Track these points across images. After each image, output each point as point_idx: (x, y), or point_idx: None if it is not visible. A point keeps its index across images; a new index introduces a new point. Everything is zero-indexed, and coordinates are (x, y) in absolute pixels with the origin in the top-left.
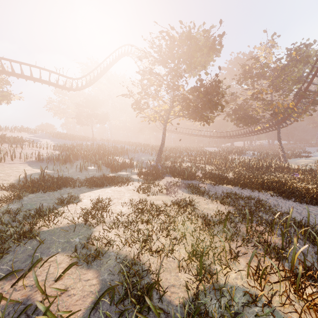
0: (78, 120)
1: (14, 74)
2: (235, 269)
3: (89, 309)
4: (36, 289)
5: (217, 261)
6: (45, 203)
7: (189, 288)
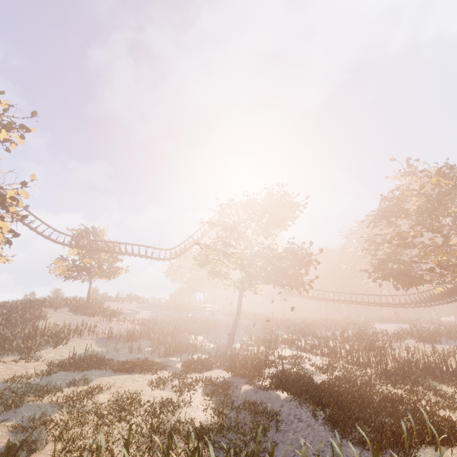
0: (190, 286)
1: (120, 253)
2: None
3: None
4: None
5: None
6: (61, 382)
7: None
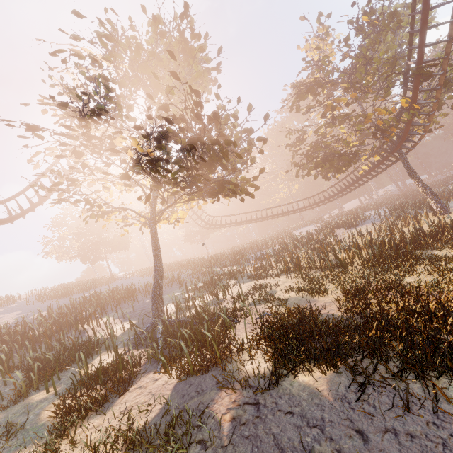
0: (83, 257)
1: None
2: None
3: None
4: None
5: None
6: None
7: None
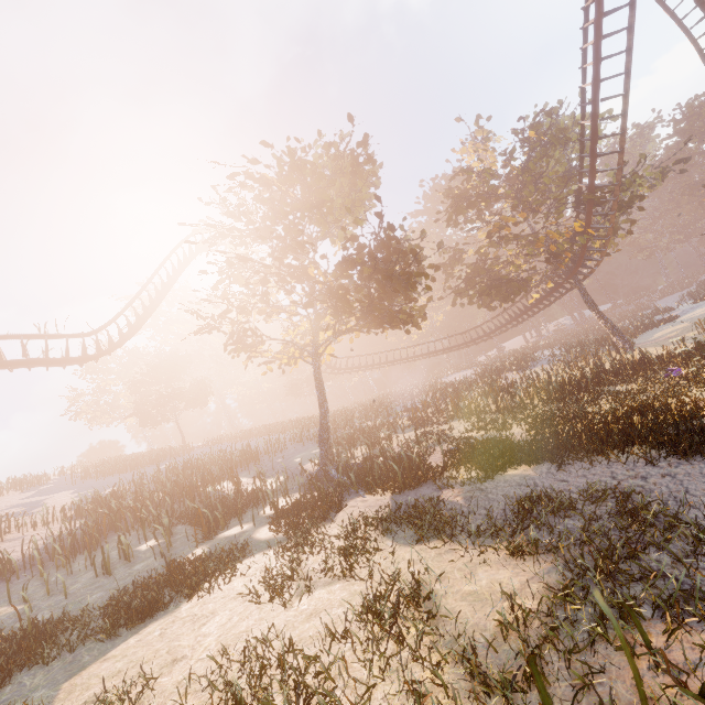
0: (142, 417)
1: None
2: None
3: None
4: None
5: None
6: None
7: None
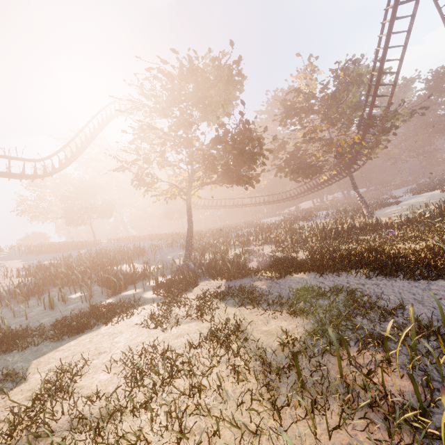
0: (68, 219)
1: None
2: None
3: None
4: None
5: None
6: None
7: None
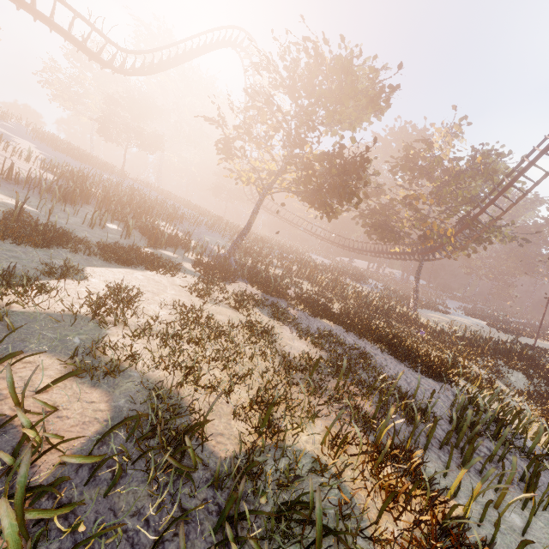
0: (102, 128)
1: None
2: (309, 431)
3: (91, 441)
4: (1, 398)
5: (288, 417)
6: (19, 265)
7: (243, 442)
